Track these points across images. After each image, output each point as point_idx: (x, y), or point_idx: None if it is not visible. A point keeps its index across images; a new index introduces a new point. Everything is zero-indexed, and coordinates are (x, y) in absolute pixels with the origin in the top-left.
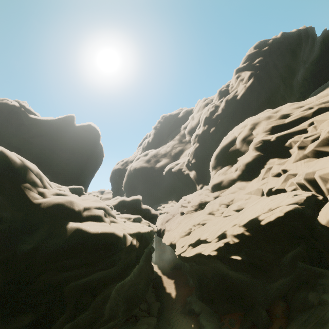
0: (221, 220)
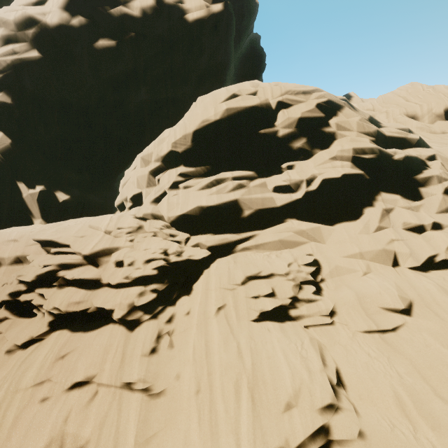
0: (387, 348)
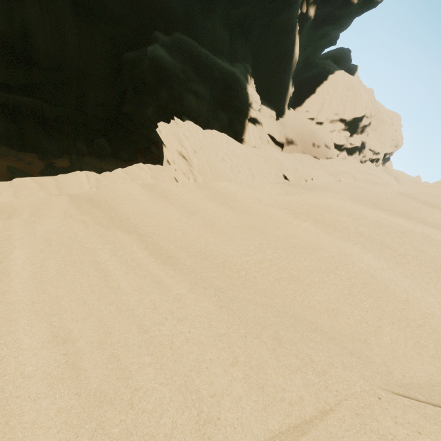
0: None
